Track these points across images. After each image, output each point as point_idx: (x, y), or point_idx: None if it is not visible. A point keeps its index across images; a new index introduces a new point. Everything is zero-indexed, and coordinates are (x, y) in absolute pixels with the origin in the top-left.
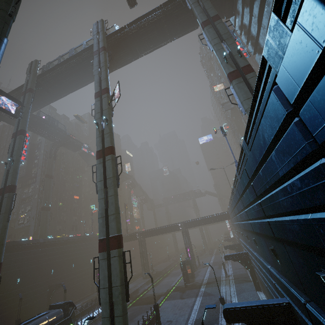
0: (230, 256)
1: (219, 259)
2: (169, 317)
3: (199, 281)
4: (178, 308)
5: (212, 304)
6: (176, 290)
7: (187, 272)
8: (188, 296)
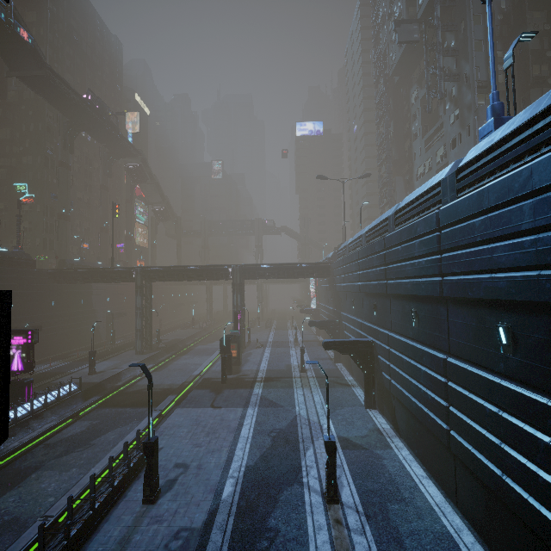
0: (338, 343)
1: (284, 338)
2: (183, 454)
3: (251, 372)
4: (205, 430)
5: (280, 428)
6: (203, 387)
7: (230, 357)
8: (227, 404)
